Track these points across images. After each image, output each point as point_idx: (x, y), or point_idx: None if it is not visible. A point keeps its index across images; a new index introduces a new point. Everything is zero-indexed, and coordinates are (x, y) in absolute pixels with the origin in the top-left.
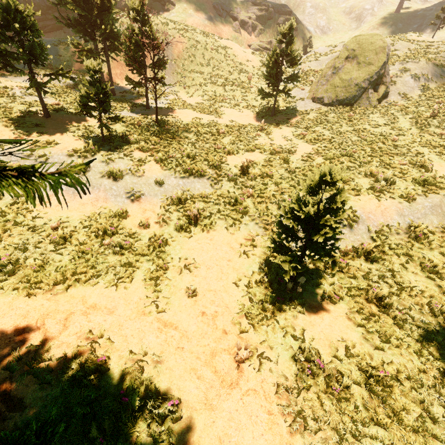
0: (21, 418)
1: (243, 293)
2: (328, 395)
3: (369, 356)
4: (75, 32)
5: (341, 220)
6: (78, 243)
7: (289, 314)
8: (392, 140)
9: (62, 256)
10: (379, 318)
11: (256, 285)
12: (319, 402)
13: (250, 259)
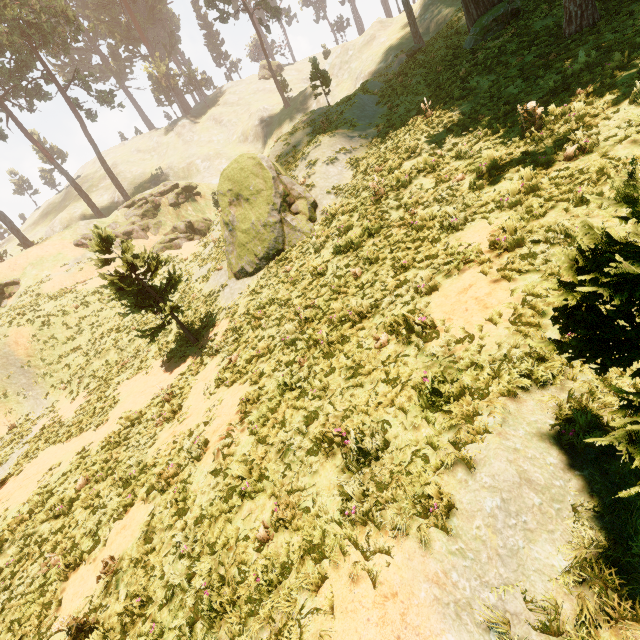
0: None
1: None
2: None
3: None
4: None
5: None
6: None
7: None
8: (355, 278)
9: None
10: None
11: None
12: None
13: None
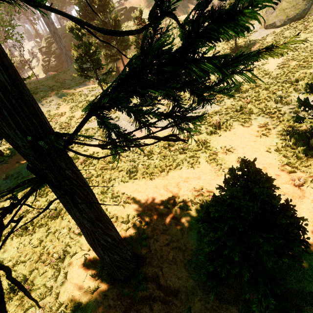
0: (187, 224)
1: (277, 154)
2: None
3: None
4: (102, 48)
5: None
6: (158, 153)
7: None
8: None
9: (154, 161)
10: None
11: (283, 149)
12: None
13: (269, 137)
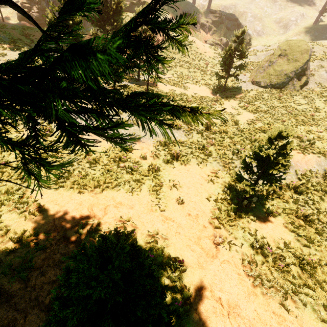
0: None
1: (213, 205)
2: (275, 269)
3: (300, 249)
4: (94, 26)
5: (288, 161)
6: (104, 164)
7: (245, 220)
8: (311, 115)
9: (95, 171)
10: (305, 228)
11: (221, 201)
12: (270, 272)
13: (215, 185)
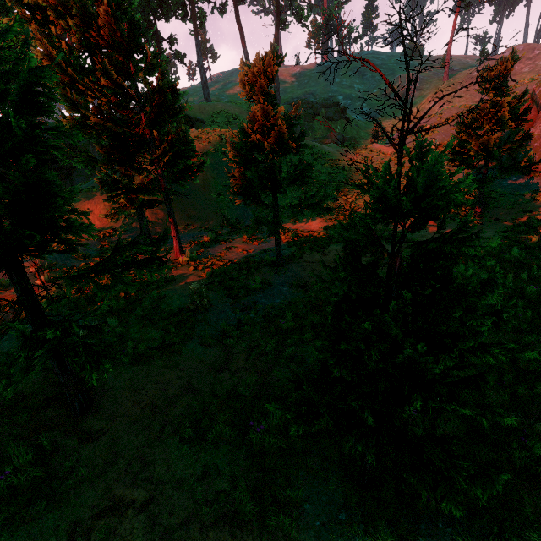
0: None
1: None
2: None
3: None
4: (103, 165)
5: None
6: None
7: None
8: None
9: None
10: None
11: None
12: None
13: None
